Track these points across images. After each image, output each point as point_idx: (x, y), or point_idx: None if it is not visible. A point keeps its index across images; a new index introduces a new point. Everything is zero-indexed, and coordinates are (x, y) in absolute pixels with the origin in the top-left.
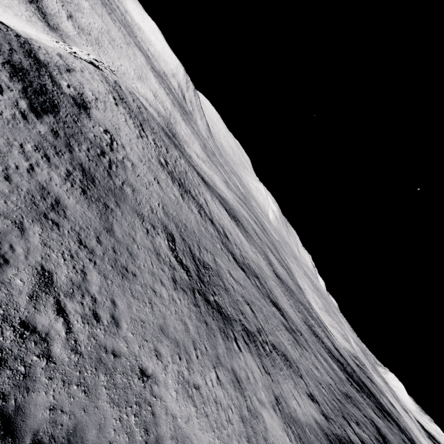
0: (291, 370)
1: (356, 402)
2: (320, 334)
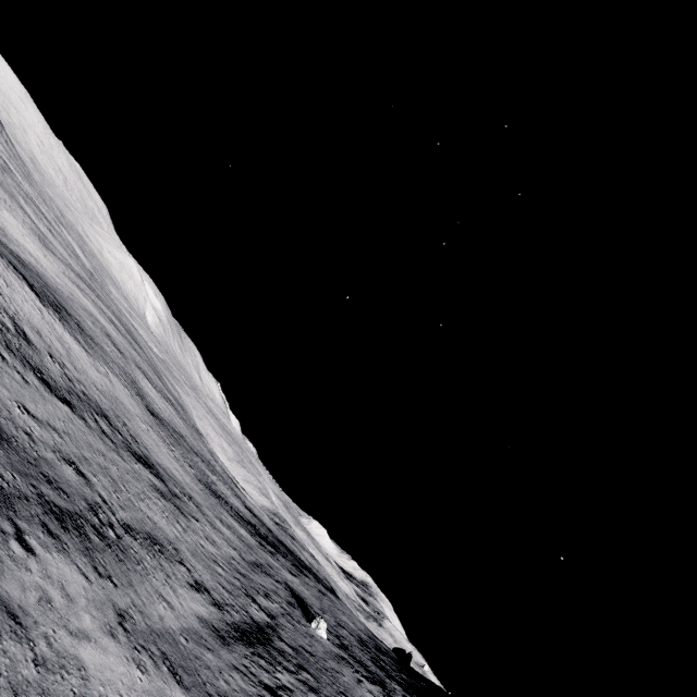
0: (161, 558)
1: (268, 568)
2: (225, 493)
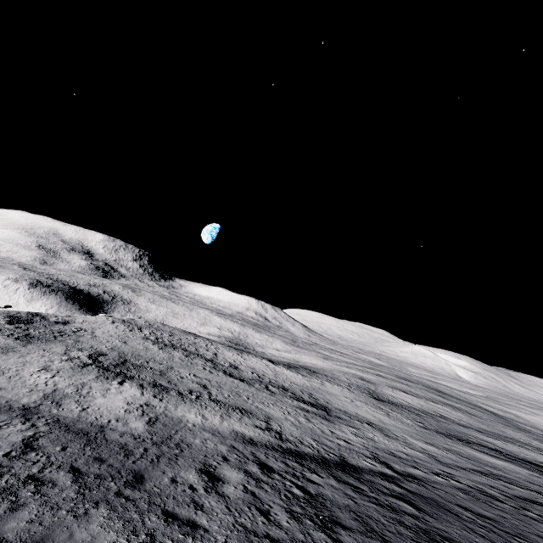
0: (235, 413)
1: (518, 481)
2: (511, 450)
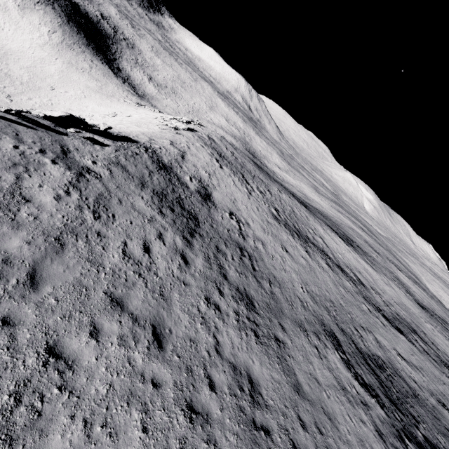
0: None
1: None
2: None
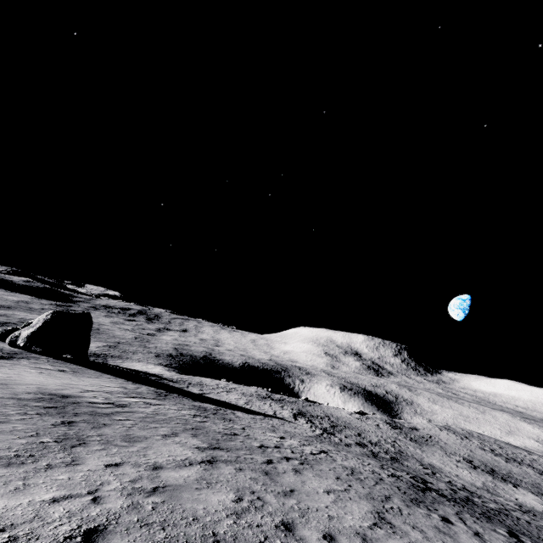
0: None
1: None
2: None
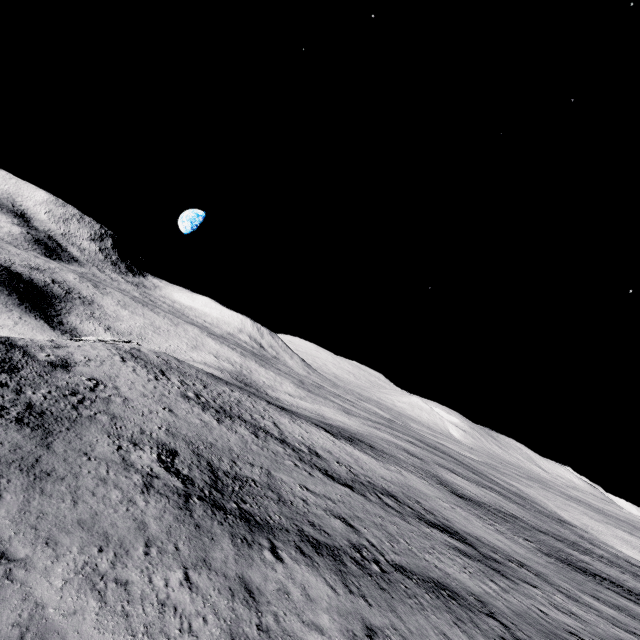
0: (450, 602)
1: None
2: (611, 574)
